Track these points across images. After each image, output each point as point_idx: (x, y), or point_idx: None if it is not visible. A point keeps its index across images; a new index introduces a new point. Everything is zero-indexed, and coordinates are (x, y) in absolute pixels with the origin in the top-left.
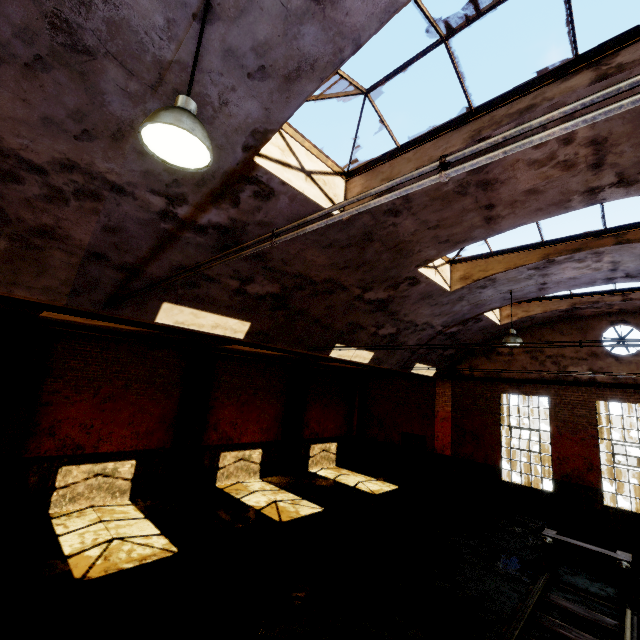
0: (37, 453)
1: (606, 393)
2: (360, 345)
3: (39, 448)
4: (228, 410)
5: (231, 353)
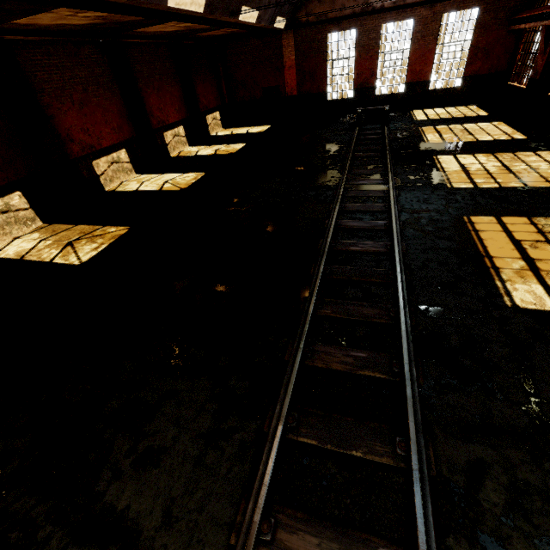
0: (74, 156)
1: (388, 17)
2: (253, 5)
3: (72, 152)
4: (152, 98)
5: (133, 39)
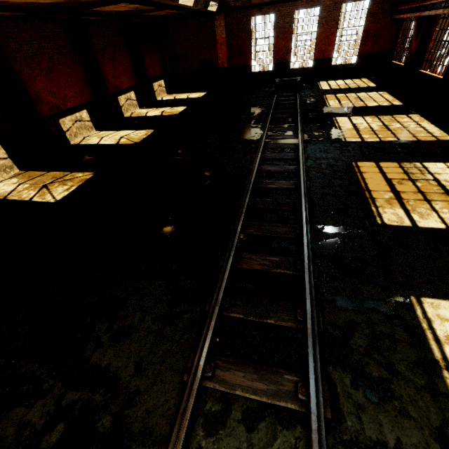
0: (44, 115)
1: (299, 4)
2: None
3: (42, 111)
4: (107, 67)
5: (90, 16)
